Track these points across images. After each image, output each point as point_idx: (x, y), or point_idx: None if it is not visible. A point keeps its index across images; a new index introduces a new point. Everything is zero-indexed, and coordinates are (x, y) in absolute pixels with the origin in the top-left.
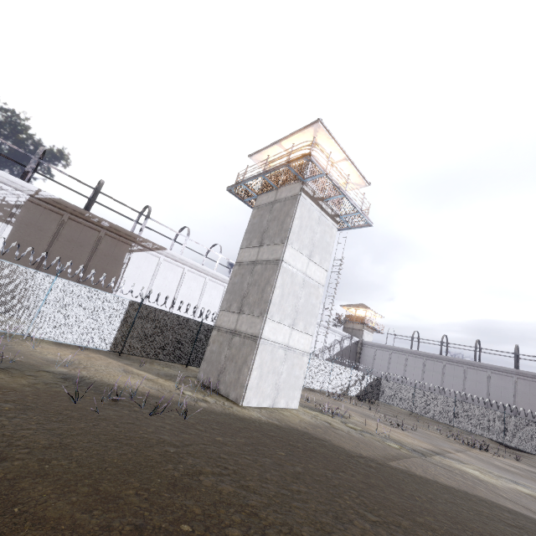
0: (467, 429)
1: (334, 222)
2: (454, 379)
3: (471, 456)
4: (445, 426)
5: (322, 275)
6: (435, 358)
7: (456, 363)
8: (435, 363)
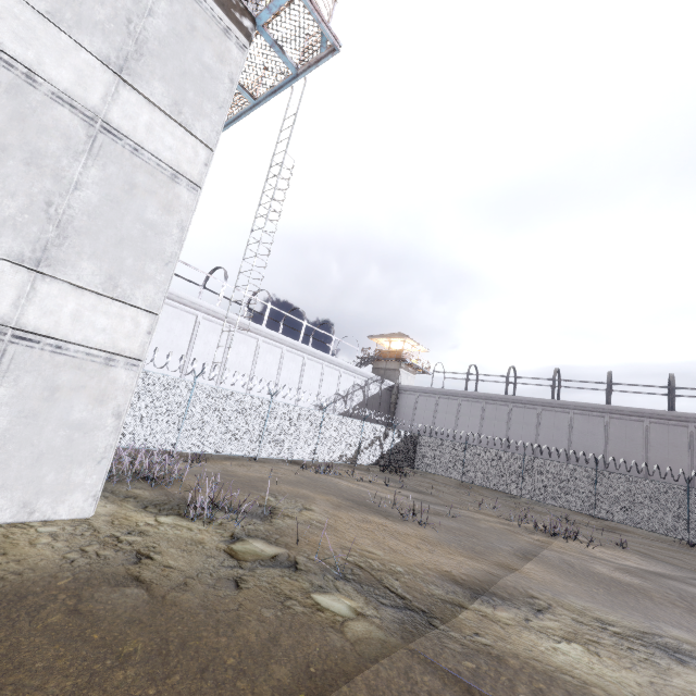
0: (541, 499)
1: (233, 24)
2: (523, 428)
3: (552, 566)
4: (509, 497)
5: (190, 153)
6: (499, 400)
7: (526, 405)
8: (498, 408)
